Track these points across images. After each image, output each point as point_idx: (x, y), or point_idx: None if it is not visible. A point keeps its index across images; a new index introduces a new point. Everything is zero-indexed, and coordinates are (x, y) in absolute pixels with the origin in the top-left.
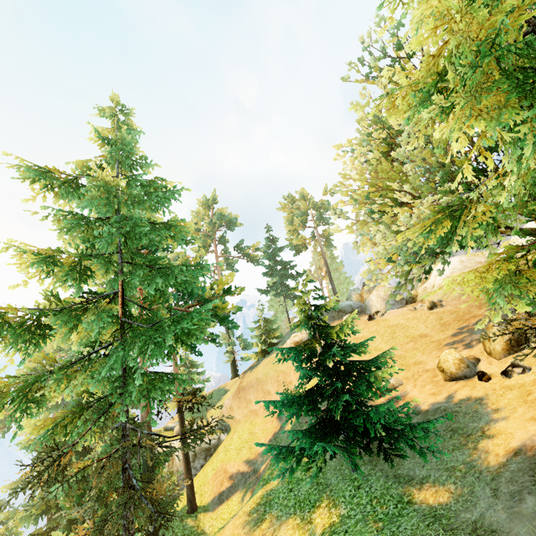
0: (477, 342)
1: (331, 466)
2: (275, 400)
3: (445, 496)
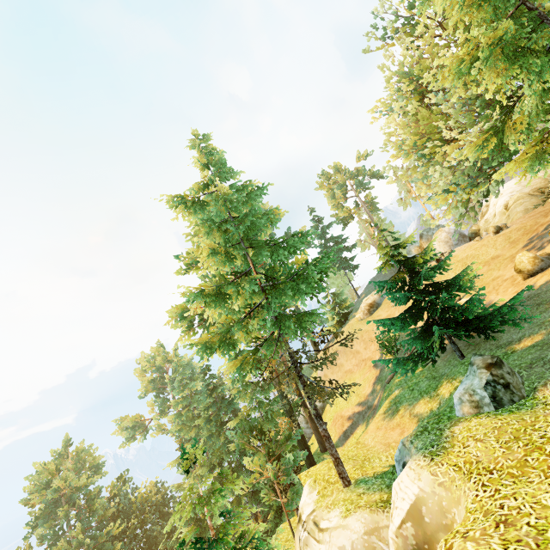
0: (548, 242)
1: (440, 366)
2: (384, 322)
3: (539, 338)
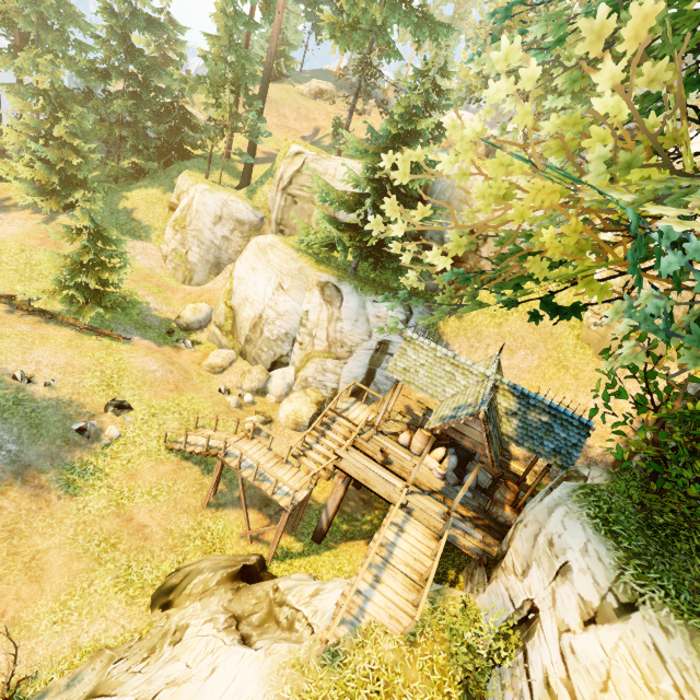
0: None
1: None
2: None
3: None
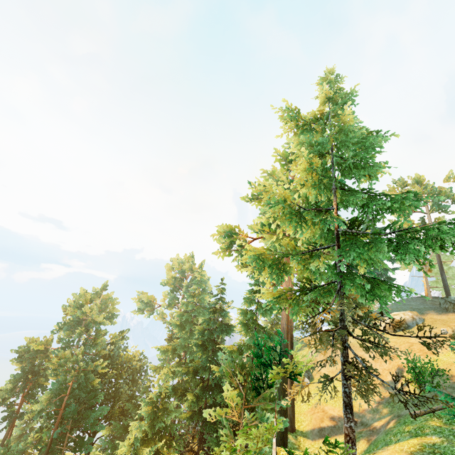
0: None
1: None
2: None
3: None
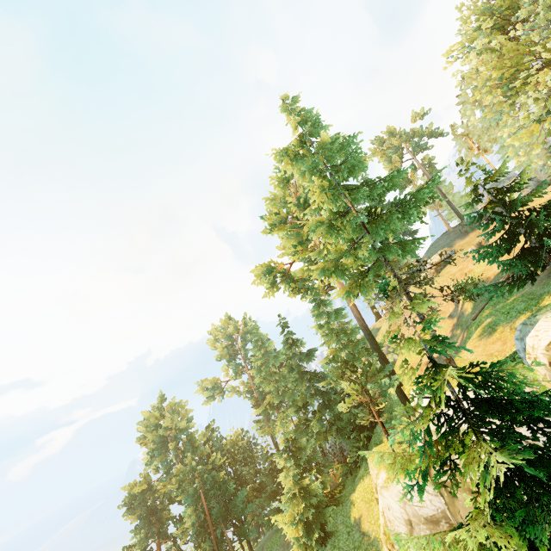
0: None
1: (537, 290)
2: (479, 249)
3: None
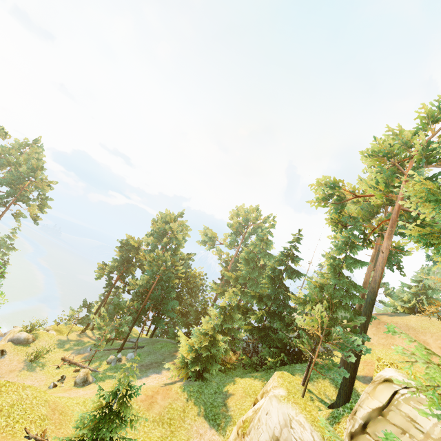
0: None
1: None
2: None
3: None
